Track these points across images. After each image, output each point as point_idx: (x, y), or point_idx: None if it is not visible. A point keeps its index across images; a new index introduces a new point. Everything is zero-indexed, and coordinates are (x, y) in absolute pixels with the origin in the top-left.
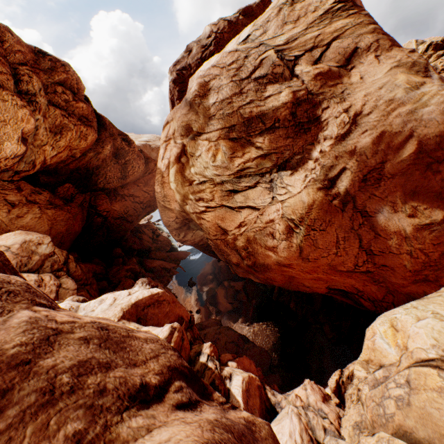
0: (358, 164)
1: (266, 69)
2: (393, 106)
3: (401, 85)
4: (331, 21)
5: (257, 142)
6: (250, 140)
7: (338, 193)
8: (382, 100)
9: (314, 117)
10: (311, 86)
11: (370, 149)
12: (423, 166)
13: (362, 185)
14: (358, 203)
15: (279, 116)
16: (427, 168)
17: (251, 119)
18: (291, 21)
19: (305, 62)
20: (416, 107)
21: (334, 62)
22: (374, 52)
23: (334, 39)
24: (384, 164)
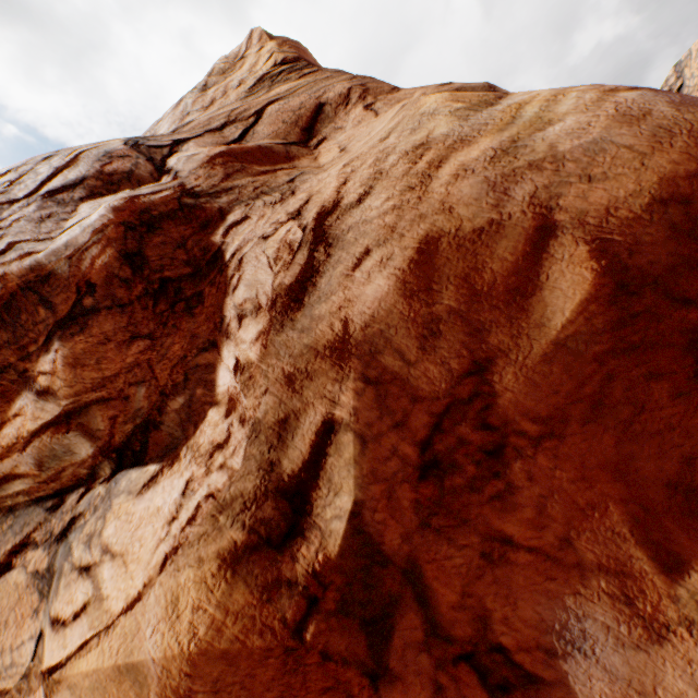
0: (378, 392)
1: (85, 167)
2: (432, 154)
3: (438, 108)
4: (271, 89)
5: (41, 372)
6: (27, 369)
7: (330, 567)
8: (395, 154)
9: (208, 255)
10: (197, 179)
11: (403, 319)
12: (674, 349)
13: (431, 494)
14: (444, 602)
15: (89, 270)
16: None
17: (13, 300)
18: (199, 109)
19: (200, 145)
20: (516, 136)
21: (276, 140)
22: (362, 100)
23: (270, 102)
24: (488, 372)
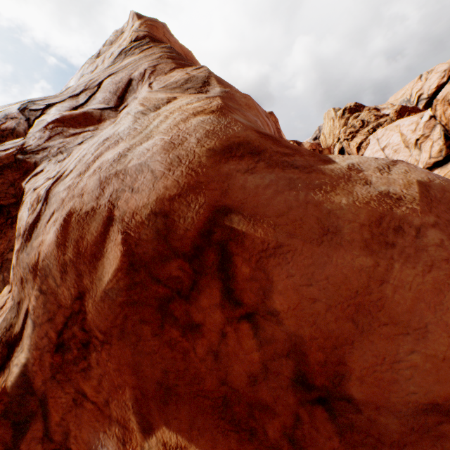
0: (45, 299)
1: None
2: (100, 150)
3: (133, 109)
4: (123, 61)
5: None
6: None
7: (4, 392)
8: (97, 143)
9: (21, 193)
10: (34, 139)
11: (55, 260)
12: (153, 307)
13: (59, 361)
14: (54, 420)
15: None
16: (166, 316)
17: None
18: (89, 72)
19: (58, 109)
20: (133, 145)
21: (103, 104)
22: (149, 79)
23: (109, 75)
24: (84, 299)
